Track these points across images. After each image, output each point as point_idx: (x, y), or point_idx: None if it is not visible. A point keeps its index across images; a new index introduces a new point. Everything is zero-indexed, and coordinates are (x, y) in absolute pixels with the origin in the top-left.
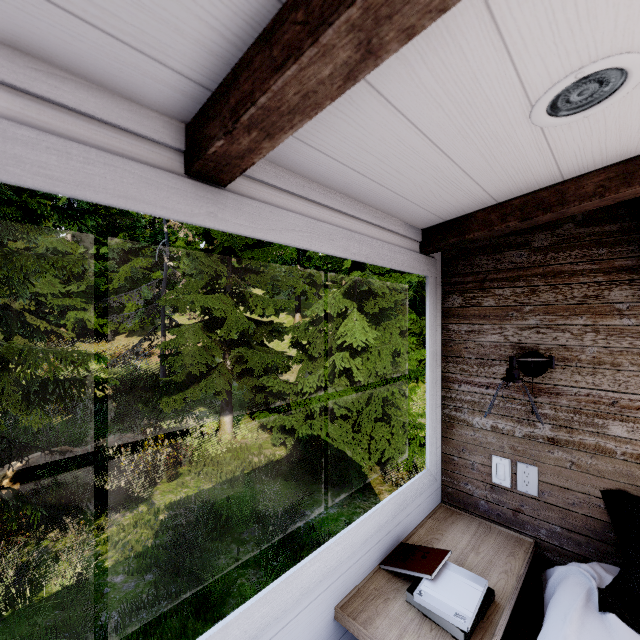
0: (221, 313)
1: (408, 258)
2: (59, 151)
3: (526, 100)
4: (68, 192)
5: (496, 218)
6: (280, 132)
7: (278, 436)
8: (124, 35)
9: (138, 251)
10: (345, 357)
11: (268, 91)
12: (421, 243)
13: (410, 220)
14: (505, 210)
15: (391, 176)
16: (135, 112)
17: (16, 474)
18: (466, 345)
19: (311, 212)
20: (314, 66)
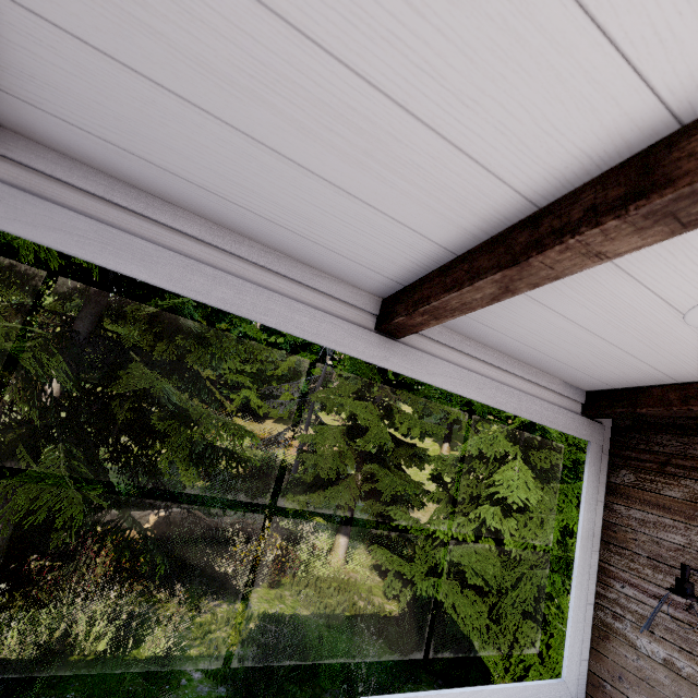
0: (365, 422)
1: (564, 418)
2: (311, 315)
3: (674, 310)
4: (308, 338)
5: (676, 398)
6: (444, 317)
7: (393, 584)
8: (363, 263)
9: (306, 346)
10: (494, 512)
11: (439, 300)
12: (584, 405)
13: (571, 380)
14: (687, 392)
15: (544, 344)
16: (355, 293)
17: (157, 522)
18: (635, 536)
19: (464, 362)
20: (470, 293)
